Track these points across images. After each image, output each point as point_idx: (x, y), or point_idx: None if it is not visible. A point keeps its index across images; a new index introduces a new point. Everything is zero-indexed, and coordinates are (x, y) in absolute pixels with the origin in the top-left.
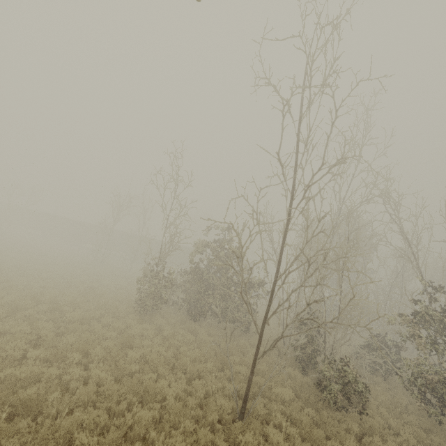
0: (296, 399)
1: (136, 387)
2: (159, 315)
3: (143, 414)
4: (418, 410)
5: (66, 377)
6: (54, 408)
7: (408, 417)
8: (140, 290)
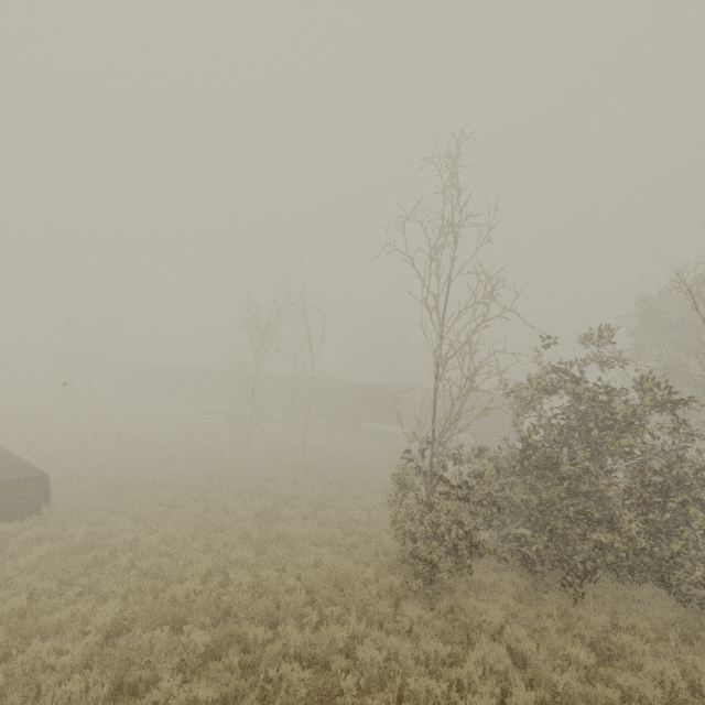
0: None
1: None
2: (460, 584)
3: None
4: None
5: None
6: None
7: None
8: (404, 529)
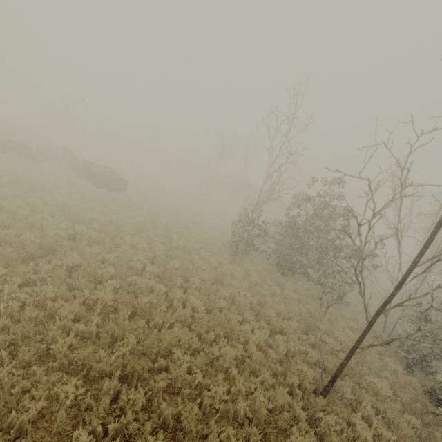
0: (393, 397)
1: (223, 324)
2: (248, 259)
3: (228, 352)
4: None
5: (171, 295)
6: (161, 318)
7: None
8: (234, 233)
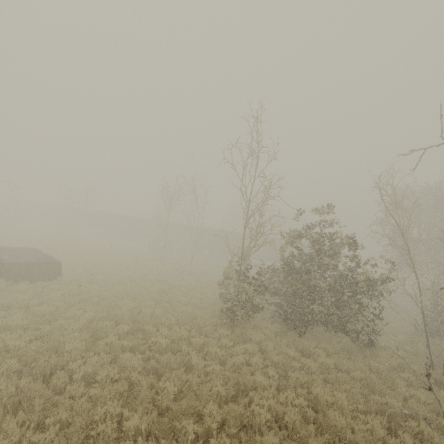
0: None
1: None
2: (249, 325)
3: None
4: None
5: None
6: None
7: None
8: (224, 297)
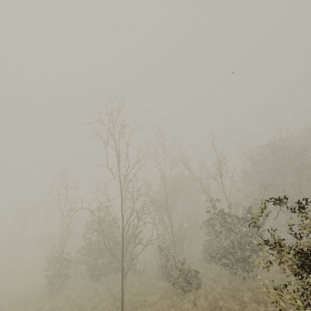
0: (162, 299)
1: None
2: (67, 289)
3: None
4: (228, 273)
5: None
6: None
7: (223, 279)
8: (48, 276)
